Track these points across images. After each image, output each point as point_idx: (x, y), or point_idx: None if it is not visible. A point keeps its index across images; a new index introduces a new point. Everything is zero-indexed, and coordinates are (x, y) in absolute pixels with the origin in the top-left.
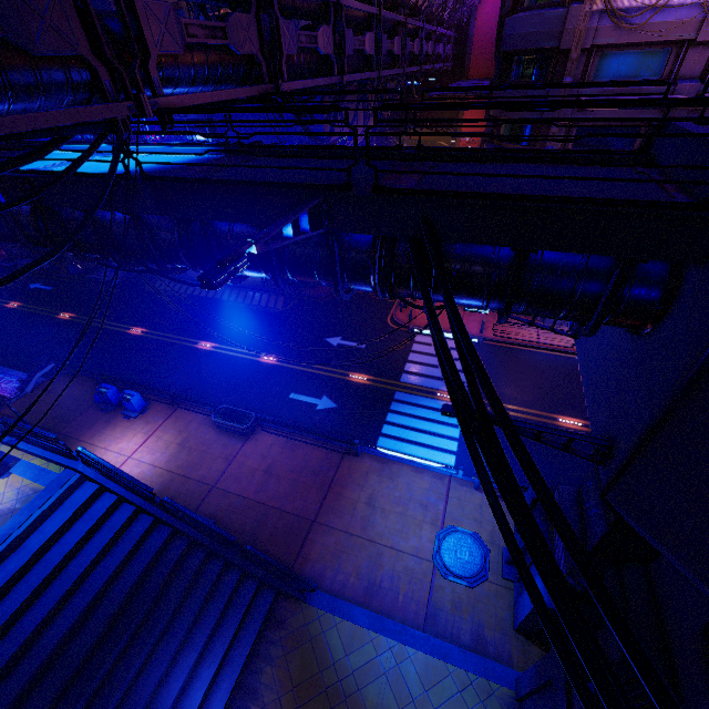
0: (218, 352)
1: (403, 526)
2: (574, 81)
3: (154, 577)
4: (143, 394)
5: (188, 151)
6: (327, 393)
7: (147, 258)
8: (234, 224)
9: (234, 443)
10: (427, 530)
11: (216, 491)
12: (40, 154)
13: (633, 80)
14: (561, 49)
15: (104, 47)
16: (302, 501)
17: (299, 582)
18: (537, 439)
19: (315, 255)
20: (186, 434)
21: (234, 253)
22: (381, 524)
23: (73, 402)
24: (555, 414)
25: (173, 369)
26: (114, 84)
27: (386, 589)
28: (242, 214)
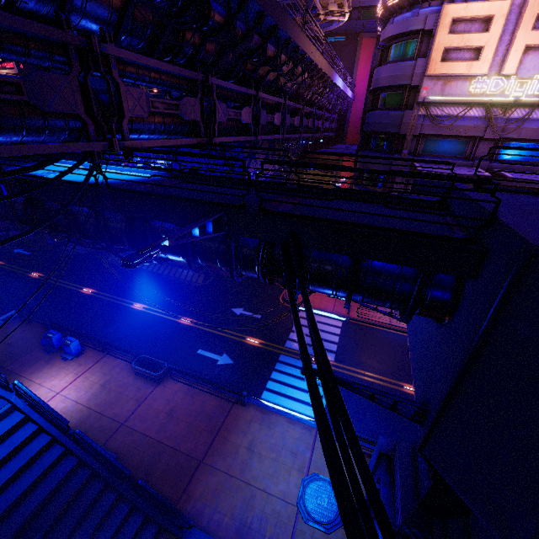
0: (148, 312)
1: (275, 471)
2: (409, 153)
3: (53, 505)
4: (81, 341)
5: (145, 172)
6: (227, 352)
7: (101, 240)
8: (165, 223)
9: (146, 387)
10: (294, 475)
11: (124, 428)
12: (36, 168)
13: (447, 156)
14: (400, 133)
15: (94, 110)
16: (194, 442)
17: (179, 518)
18: (372, 399)
19: (218, 248)
20: (109, 377)
21: (151, 244)
22: (257, 468)
23: (23, 343)
24: (402, 382)
25: (110, 323)
26: (97, 131)
27: (254, 531)
28: (170, 217)
